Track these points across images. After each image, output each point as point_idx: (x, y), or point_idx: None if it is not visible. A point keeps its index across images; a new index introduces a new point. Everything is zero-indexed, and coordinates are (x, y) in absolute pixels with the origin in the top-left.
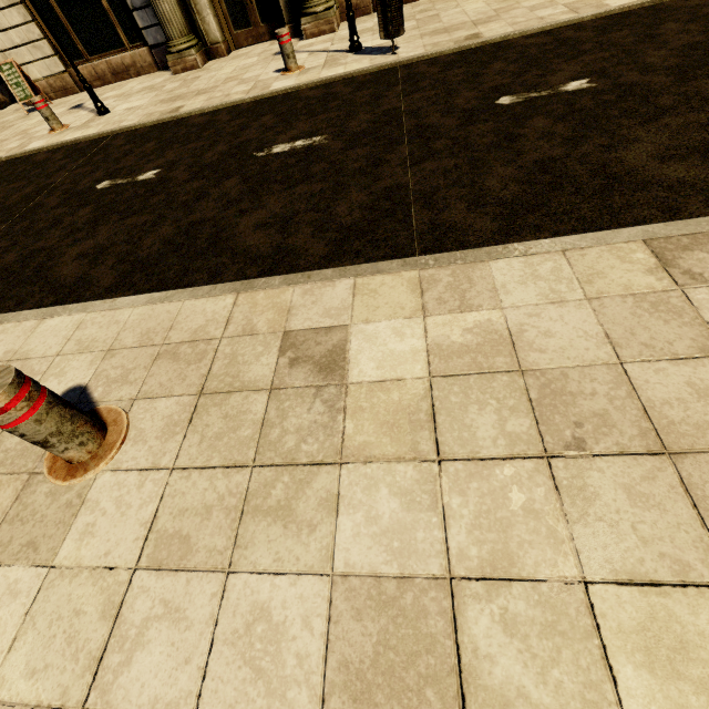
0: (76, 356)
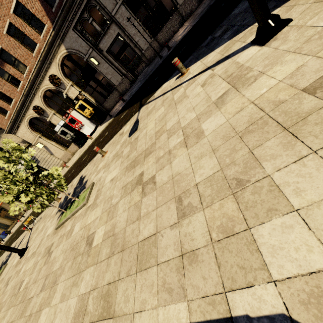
0: None
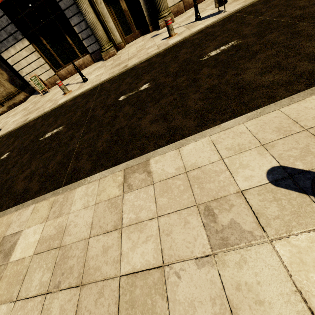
0: (240, 155)
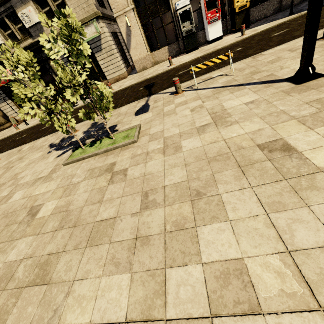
0: None
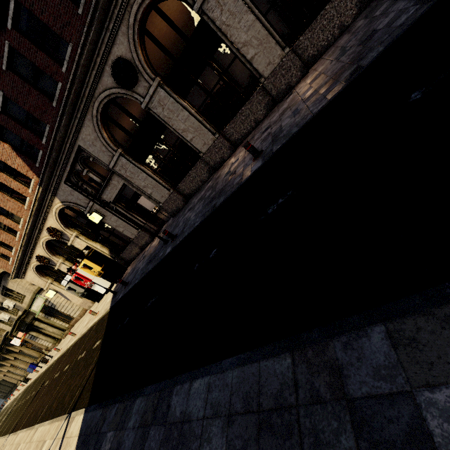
0: None
